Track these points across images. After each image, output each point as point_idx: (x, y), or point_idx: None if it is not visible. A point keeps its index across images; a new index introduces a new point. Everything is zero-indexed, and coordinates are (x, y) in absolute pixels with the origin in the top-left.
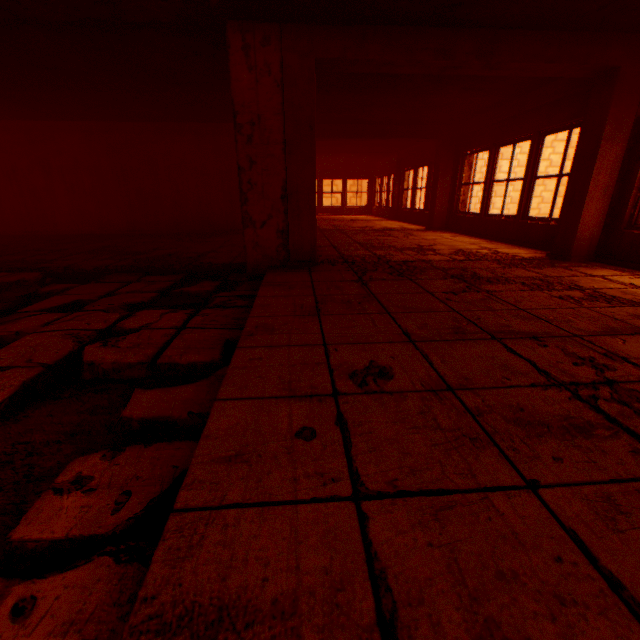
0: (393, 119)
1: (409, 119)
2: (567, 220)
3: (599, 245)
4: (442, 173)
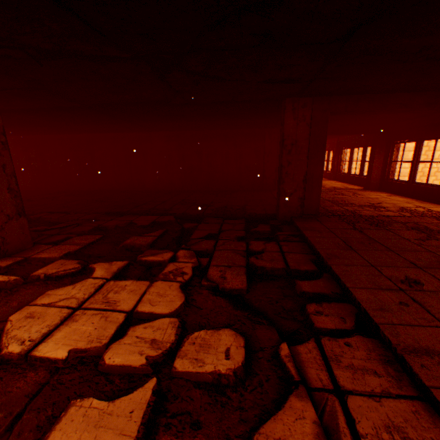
0: (346, 124)
1: (357, 124)
2: None
3: None
4: (377, 154)
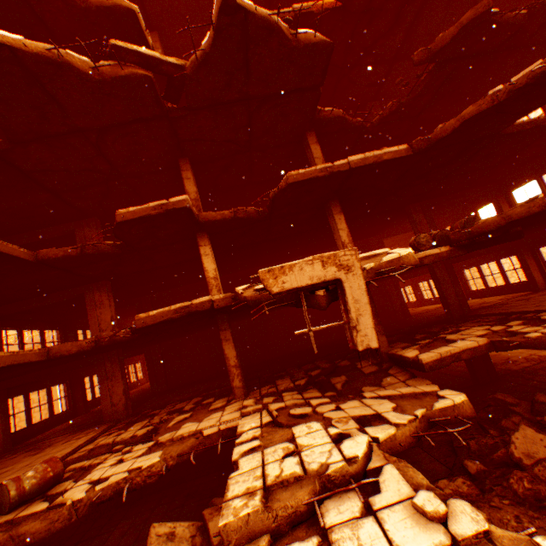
0: None
1: None
2: (530, 280)
3: (545, 284)
4: None
